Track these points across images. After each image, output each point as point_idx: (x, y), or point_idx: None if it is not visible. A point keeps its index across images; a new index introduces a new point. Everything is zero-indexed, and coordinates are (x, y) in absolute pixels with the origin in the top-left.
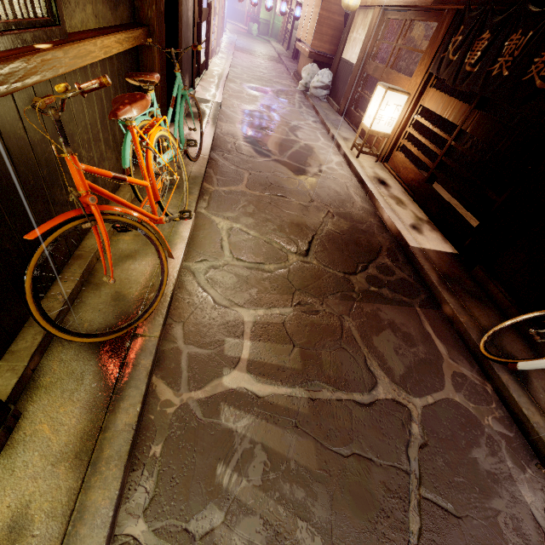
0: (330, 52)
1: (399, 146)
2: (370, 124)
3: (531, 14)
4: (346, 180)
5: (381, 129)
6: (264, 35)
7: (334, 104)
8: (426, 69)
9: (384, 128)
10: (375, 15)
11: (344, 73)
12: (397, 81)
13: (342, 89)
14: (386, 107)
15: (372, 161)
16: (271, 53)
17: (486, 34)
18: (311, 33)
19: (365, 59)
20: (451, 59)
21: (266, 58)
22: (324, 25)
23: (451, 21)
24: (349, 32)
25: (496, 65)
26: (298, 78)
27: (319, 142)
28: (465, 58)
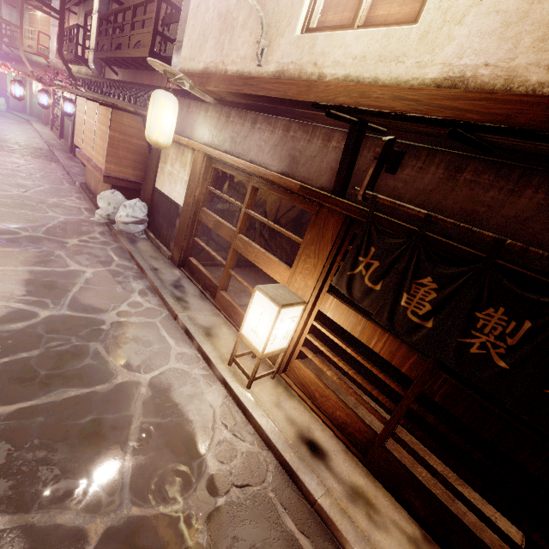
0: (136, 177)
1: (299, 353)
2: (263, 349)
3: (514, 293)
4: (261, 474)
5: (275, 346)
6: (19, 111)
7: (160, 246)
8: (318, 272)
9: (279, 343)
10: (199, 160)
11: (166, 210)
12: (265, 261)
13: (169, 230)
14: (280, 324)
15: (267, 378)
16: (35, 142)
17: (428, 281)
18: (101, 154)
19: (197, 205)
20: (371, 286)
21: (28, 153)
22: (121, 148)
23: (341, 225)
24: (159, 161)
25: (471, 338)
26: (91, 197)
27: (171, 357)
28: (398, 297)
